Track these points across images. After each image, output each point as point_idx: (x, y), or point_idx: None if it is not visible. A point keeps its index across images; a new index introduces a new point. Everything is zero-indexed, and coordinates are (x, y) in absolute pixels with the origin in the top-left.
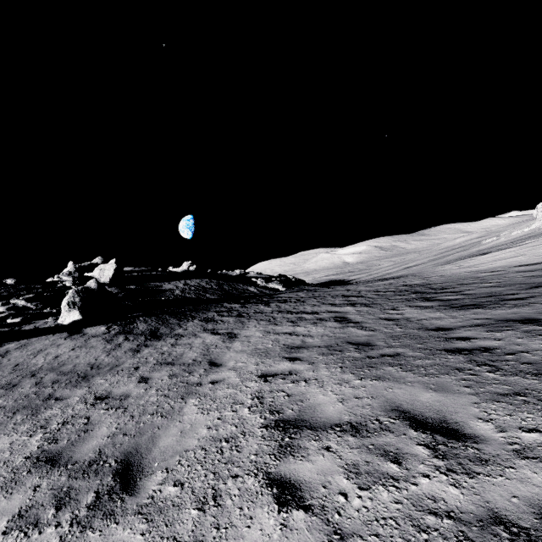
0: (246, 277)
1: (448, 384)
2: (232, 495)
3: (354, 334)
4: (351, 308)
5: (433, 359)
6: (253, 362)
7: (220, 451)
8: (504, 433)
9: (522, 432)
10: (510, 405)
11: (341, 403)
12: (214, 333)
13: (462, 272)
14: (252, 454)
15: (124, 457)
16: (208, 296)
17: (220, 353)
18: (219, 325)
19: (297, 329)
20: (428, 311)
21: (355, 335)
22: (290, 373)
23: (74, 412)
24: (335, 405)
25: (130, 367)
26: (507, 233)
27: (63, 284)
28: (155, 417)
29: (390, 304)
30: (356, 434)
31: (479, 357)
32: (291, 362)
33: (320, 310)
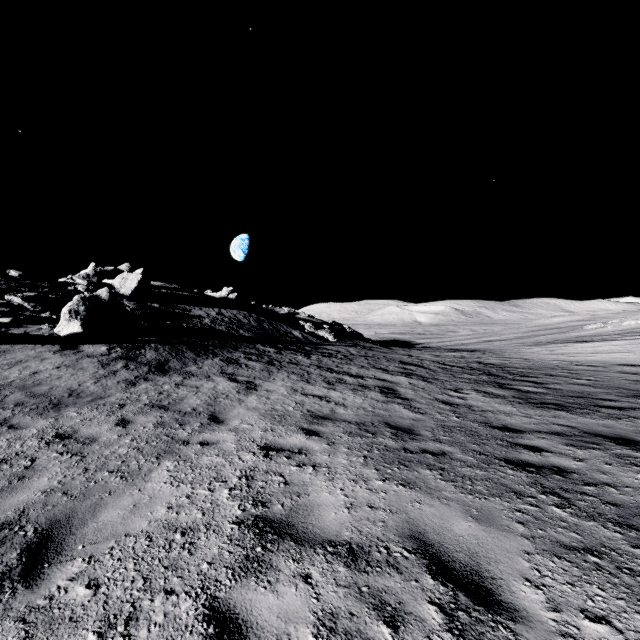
0: (295, 318)
1: (497, 512)
2: (152, 623)
3: (398, 413)
4: (405, 379)
5: (486, 470)
6: (262, 426)
7: (168, 547)
8: (557, 613)
9: (585, 618)
10: (575, 567)
11: (348, 510)
12: (232, 379)
13: (552, 359)
14: (206, 561)
15: (47, 526)
16: (242, 333)
17: (228, 406)
18: (241, 370)
19: (331, 393)
20: (498, 401)
21: (398, 416)
22: (299, 452)
23: (22, 448)
24: (339, 511)
25: (116, 402)
26: (617, 321)
27: (74, 288)
28: (112, 477)
29: (454, 383)
30: (351, 563)
31: (548, 481)
32: (307, 437)
33: (367, 374)
